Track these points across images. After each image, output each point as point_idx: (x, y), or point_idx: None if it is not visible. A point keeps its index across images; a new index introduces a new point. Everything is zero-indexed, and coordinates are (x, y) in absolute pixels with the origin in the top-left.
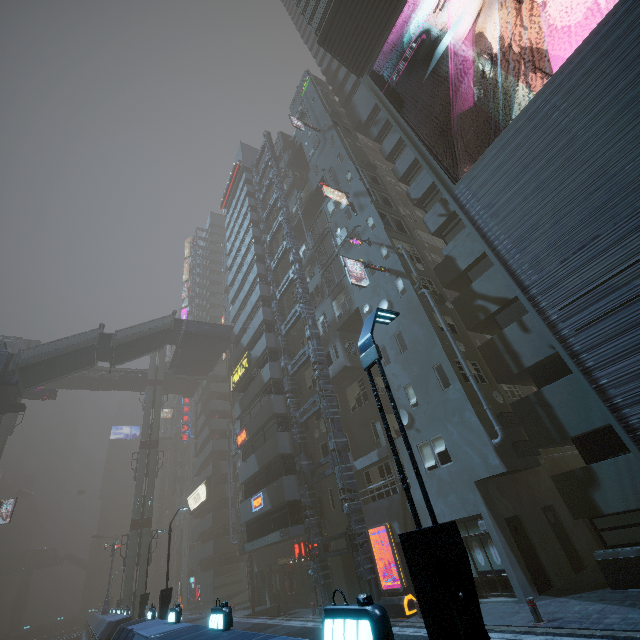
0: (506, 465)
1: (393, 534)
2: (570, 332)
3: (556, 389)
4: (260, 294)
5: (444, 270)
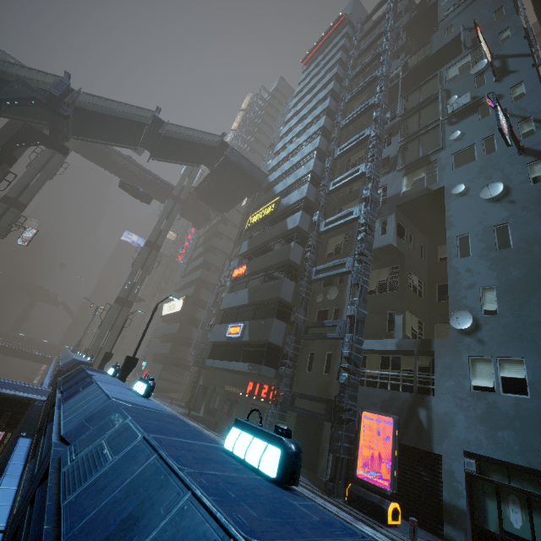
0: None
1: (399, 432)
2: None
3: None
4: (318, 145)
5: None
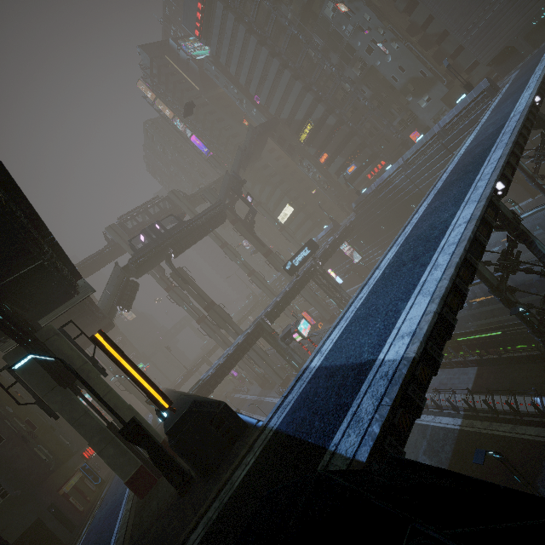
0: (448, 89)
1: (419, 131)
2: (466, 41)
3: (459, 59)
4: (302, 86)
5: (411, 30)
